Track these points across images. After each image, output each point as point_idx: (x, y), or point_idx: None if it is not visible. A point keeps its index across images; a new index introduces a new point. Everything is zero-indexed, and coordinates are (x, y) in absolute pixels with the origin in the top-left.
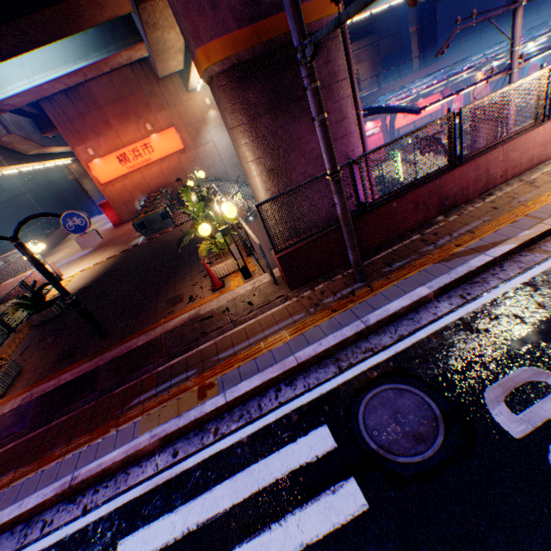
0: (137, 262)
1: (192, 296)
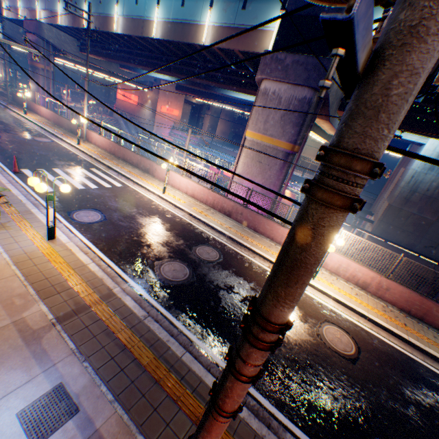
0: None
1: None
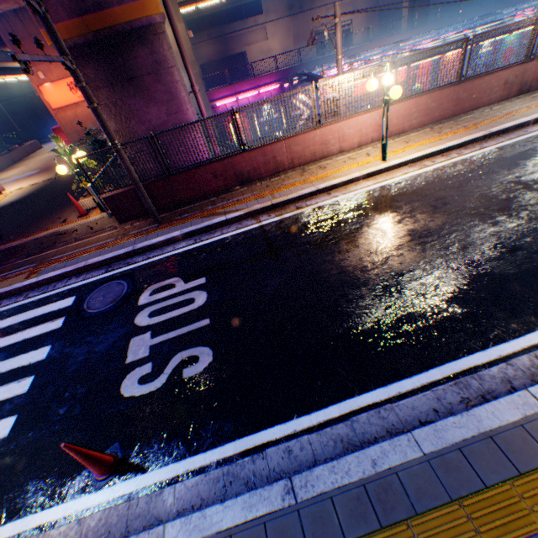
0: (58, 188)
1: (67, 219)
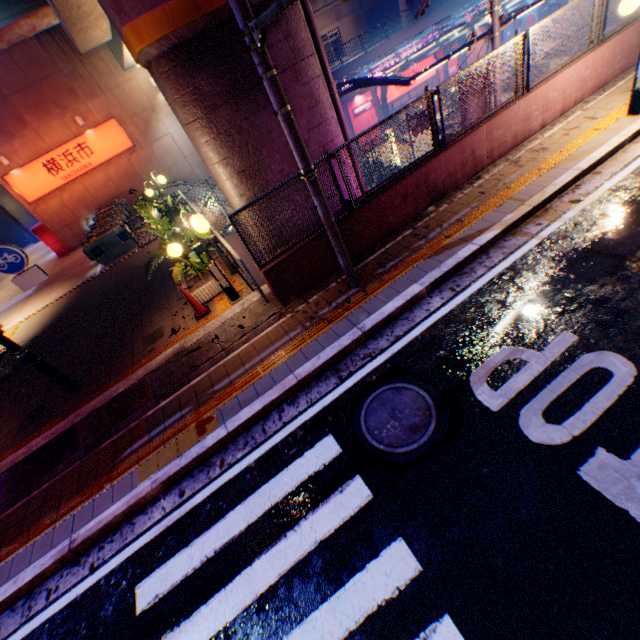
0: (99, 297)
1: (174, 328)
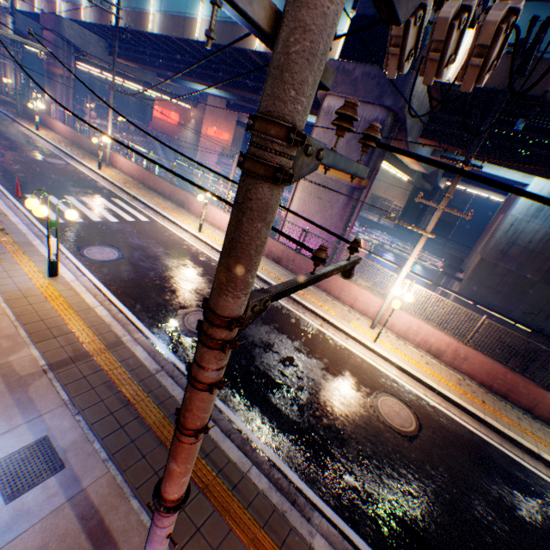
0: None
1: None
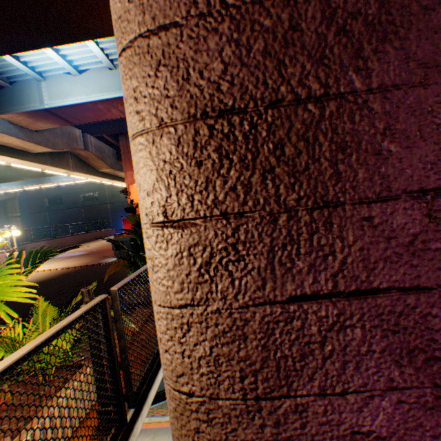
0: (59, 285)
1: None
